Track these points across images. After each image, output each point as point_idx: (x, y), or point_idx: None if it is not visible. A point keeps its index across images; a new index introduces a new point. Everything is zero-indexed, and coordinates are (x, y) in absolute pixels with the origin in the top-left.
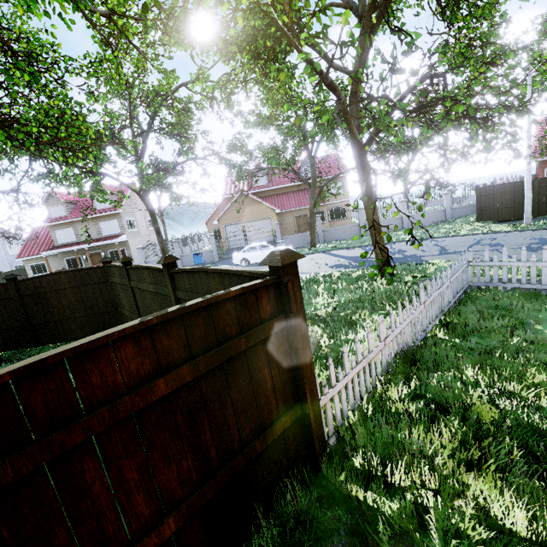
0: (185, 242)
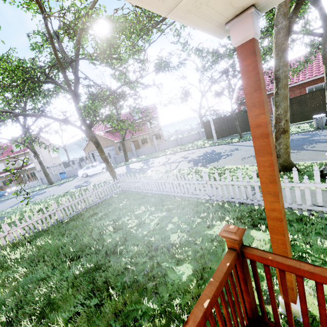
0: (80, 160)
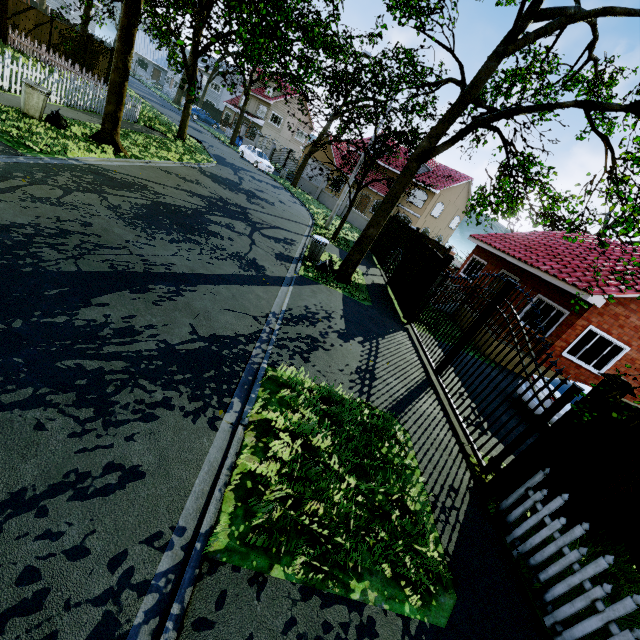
0: None
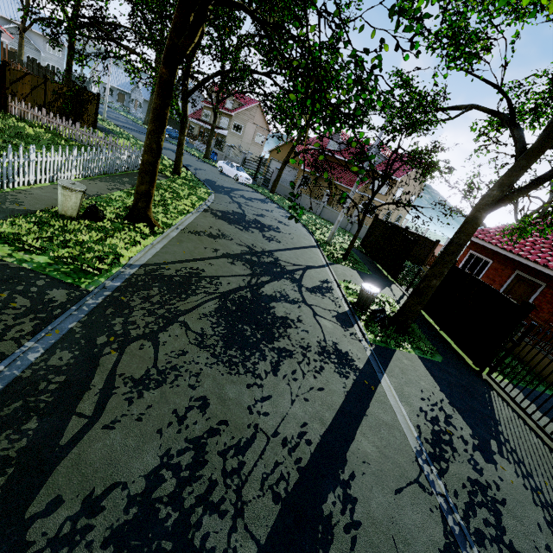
0: None
